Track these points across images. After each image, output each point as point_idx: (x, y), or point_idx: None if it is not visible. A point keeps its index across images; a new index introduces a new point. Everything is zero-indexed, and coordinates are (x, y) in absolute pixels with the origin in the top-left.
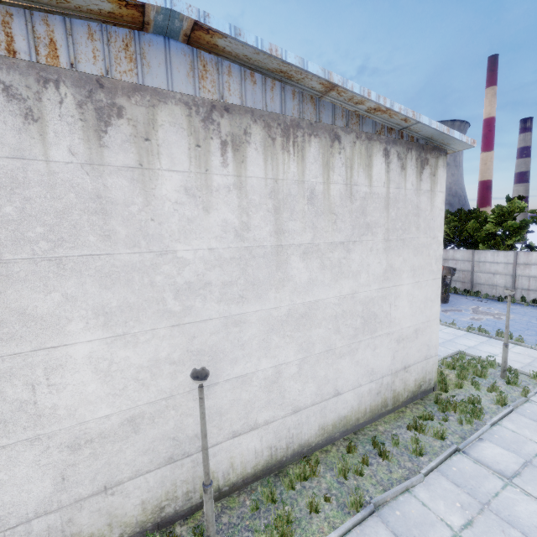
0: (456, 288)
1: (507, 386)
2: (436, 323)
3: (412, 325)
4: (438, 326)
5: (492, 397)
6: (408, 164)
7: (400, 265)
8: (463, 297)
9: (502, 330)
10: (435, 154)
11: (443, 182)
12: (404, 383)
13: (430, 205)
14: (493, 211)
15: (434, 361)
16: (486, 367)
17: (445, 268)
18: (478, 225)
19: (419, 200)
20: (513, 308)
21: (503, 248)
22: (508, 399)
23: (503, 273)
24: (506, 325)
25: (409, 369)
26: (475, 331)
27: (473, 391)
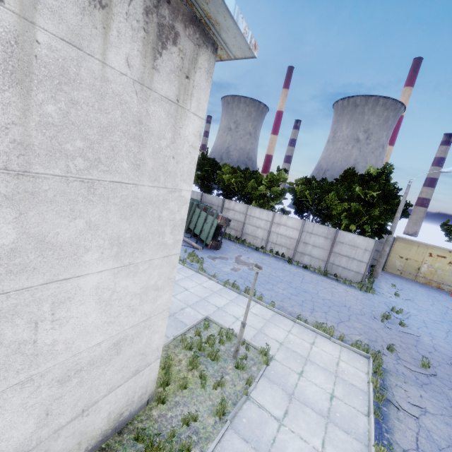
0: (231, 234)
1: (235, 372)
2: (163, 317)
3: (108, 338)
4: (166, 321)
5: (215, 399)
6: (118, 3)
7: (77, 236)
8: (233, 244)
9: (249, 287)
10: (196, 36)
11: (204, 100)
12: (81, 433)
13: (171, 129)
14: (267, 176)
15: (152, 368)
16: (223, 343)
17: (223, 218)
18: (256, 185)
19: (145, 108)
20: (263, 258)
21: (268, 208)
22: (230, 400)
23: (264, 228)
24: (248, 304)
25: (94, 408)
26: (230, 284)
27: (198, 391)
